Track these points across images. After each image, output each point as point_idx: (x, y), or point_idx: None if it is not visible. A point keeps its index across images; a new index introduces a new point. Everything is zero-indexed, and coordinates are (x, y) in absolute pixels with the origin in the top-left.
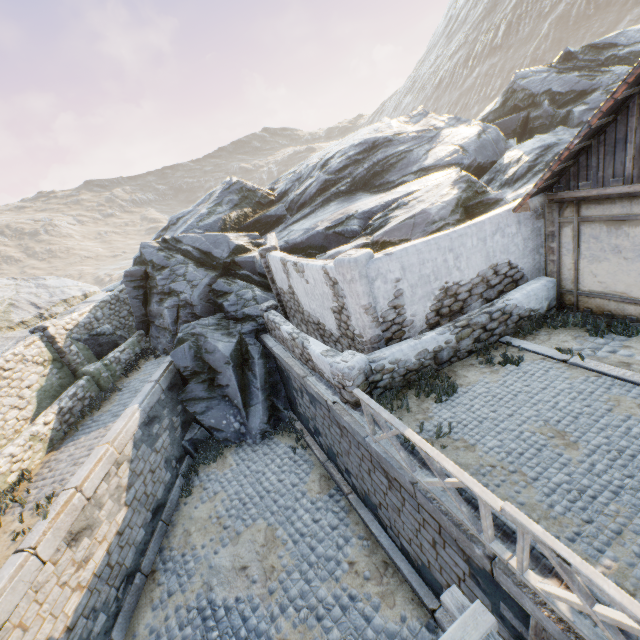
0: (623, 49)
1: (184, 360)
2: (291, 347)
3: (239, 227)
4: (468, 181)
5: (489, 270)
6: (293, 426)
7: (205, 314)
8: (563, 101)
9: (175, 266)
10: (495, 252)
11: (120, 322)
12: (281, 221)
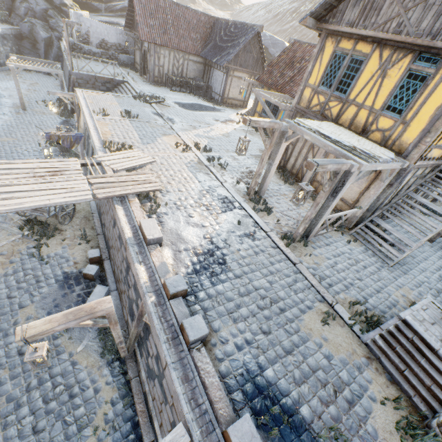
0: None
1: (25, 30)
2: None
3: (76, 0)
4: None
5: (118, 44)
6: None
7: (40, 20)
8: None
9: None
10: (120, 40)
11: None
12: (99, 12)
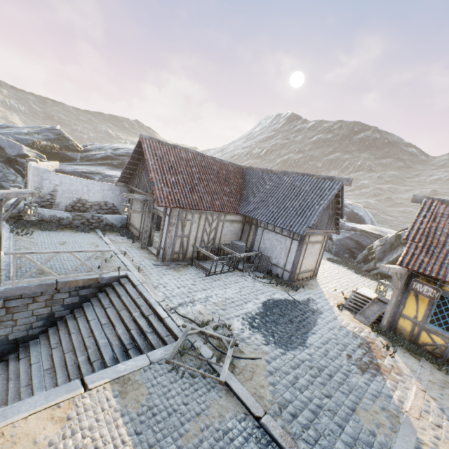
0: None
1: None
2: None
3: (43, 150)
4: None
5: (103, 202)
6: None
7: None
8: None
9: None
10: (108, 197)
11: None
12: (72, 161)
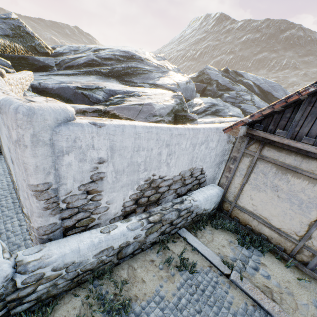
0: (245, 80)
1: None
2: None
3: (2, 53)
4: (181, 99)
5: (188, 171)
6: None
7: None
8: (221, 88)
9: None
10: (197, 158)
11: None
12: (47, 69)
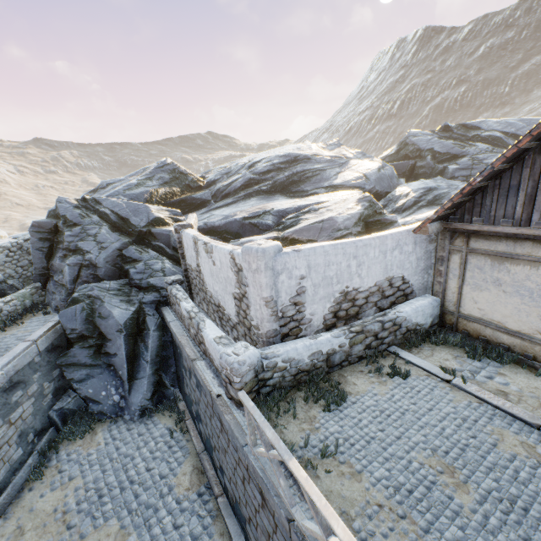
0: (484, 132)
1: (73, 321)
2: (187, 325)
3: (165, 202)
4: (370, 201)
5: (385, 281)
6: (177, 405)
7: (108, 277)
8: (441, 159)
9: (88, 225)
10: (392, 266)
11: (16, 271)
12: (205, 205)
